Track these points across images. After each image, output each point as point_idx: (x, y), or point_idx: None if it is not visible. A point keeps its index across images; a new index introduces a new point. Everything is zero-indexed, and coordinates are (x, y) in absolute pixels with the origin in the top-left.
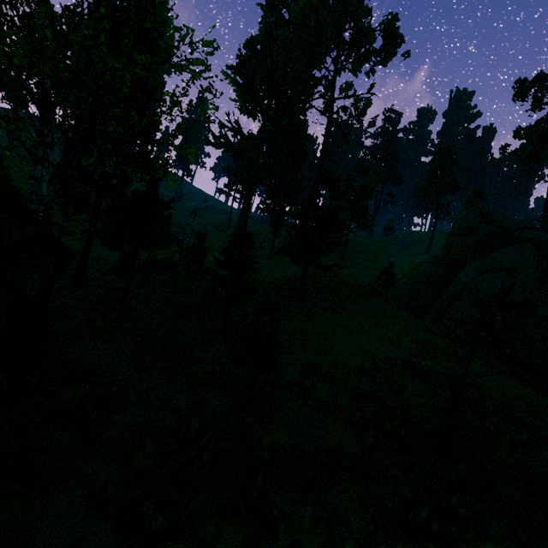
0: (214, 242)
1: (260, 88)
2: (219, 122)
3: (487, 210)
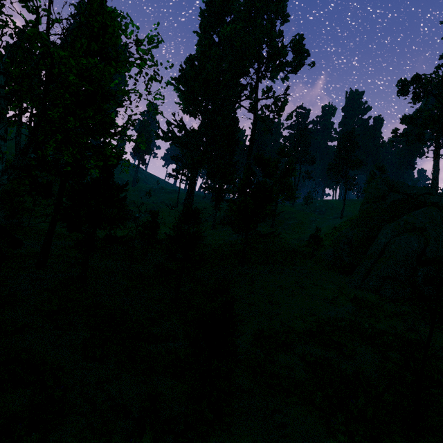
0: (166, 217)
1: (199, 93)
2: (167, 120)
3: (392, 180)
